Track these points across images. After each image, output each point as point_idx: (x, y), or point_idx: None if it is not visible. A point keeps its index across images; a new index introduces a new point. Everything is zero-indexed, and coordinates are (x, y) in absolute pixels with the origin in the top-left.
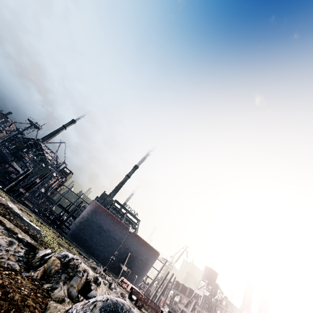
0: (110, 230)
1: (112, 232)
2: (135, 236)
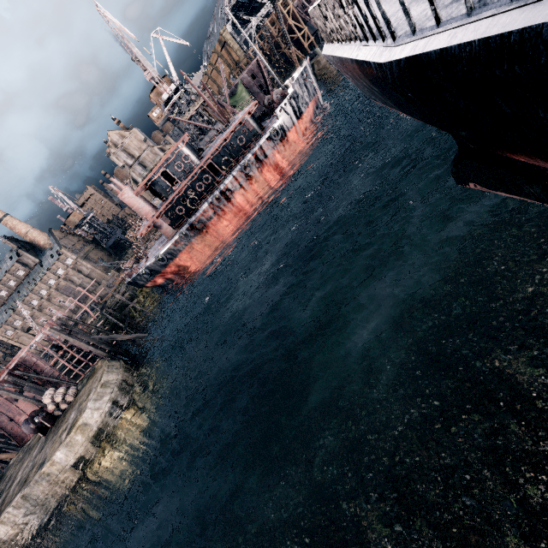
0: None
1: None
2: None
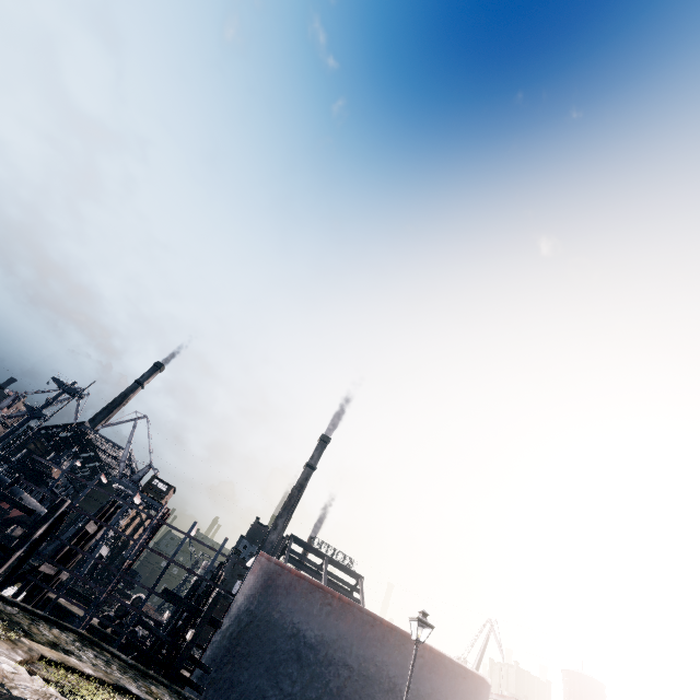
0: (328, 639)
1: (334, 643)
2: (404, 643)
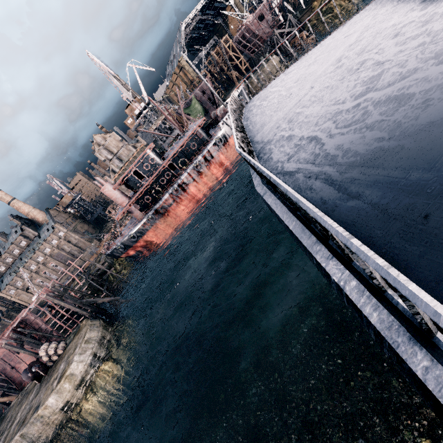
0: None
1: None
2: None
